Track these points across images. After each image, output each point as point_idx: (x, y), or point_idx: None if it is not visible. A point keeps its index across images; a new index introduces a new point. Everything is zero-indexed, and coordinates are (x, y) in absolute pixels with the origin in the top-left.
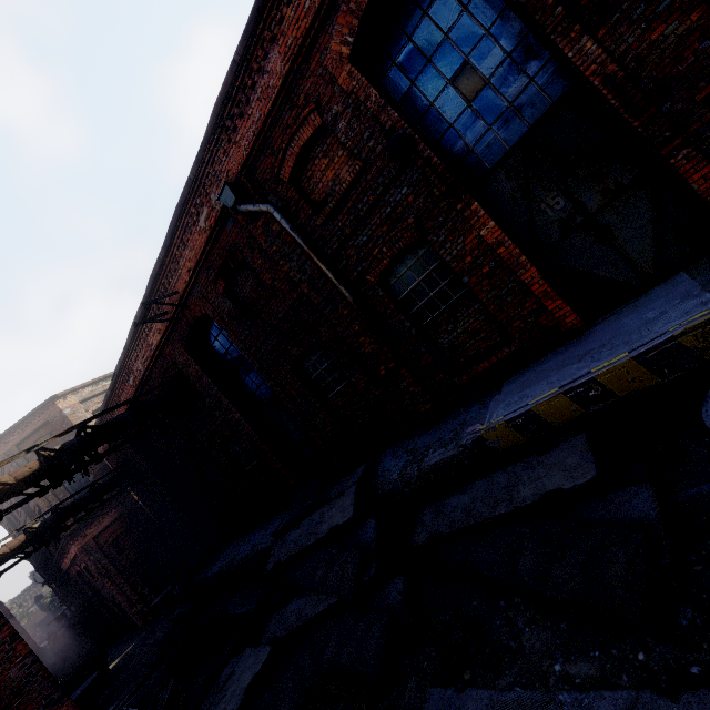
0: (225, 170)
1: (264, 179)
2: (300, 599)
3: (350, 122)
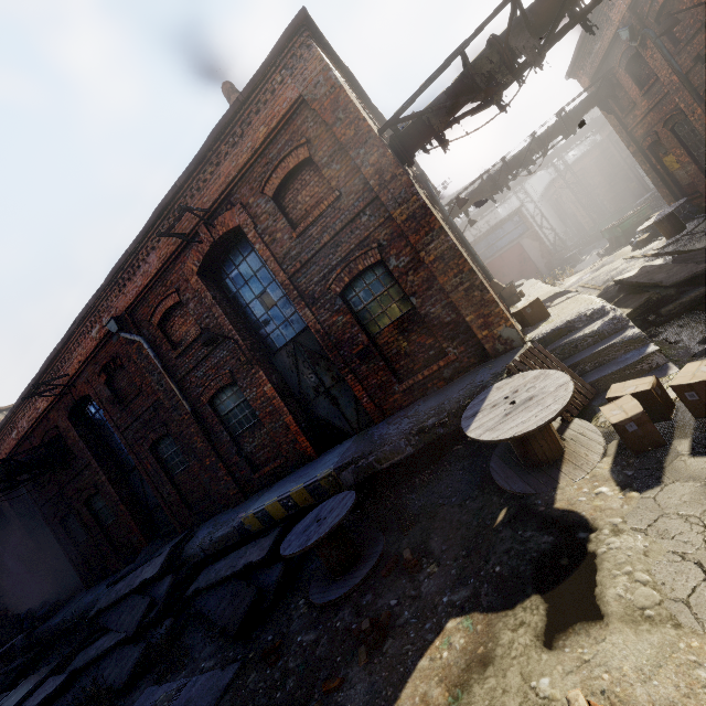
0: (115, 307)
1: (142, 319)
2: (104, 638)
3: (196, 305)
